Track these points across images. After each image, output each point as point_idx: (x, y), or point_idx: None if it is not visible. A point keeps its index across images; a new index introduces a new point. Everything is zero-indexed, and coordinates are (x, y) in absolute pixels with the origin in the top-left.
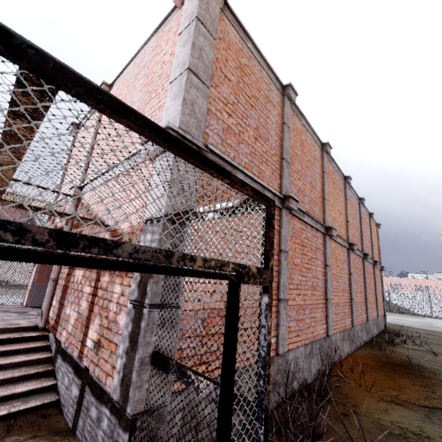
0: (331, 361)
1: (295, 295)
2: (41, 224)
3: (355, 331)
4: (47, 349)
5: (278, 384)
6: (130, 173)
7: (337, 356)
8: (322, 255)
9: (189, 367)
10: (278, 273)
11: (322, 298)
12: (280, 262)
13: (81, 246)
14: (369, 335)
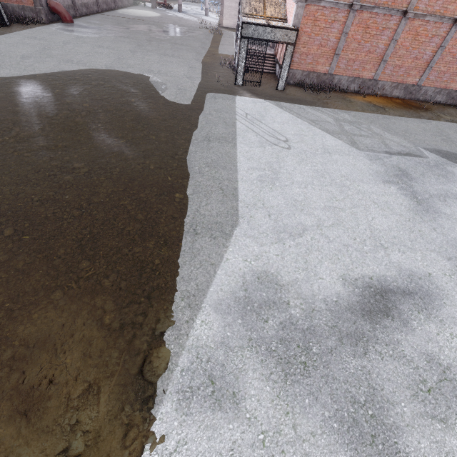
0: (372, 92)
1: (349, 54)
2: (270, 39)
3: (420, 90)
4: (275, 62)
5: (326, 83)
6: (293, 3)
7: (380, 92)
8: (391, 33)
9: (295, 65)
10: (338, 43)
11: (378, 59)
12: (340, 38)
13: (272, 41)
14: (455, 102)
